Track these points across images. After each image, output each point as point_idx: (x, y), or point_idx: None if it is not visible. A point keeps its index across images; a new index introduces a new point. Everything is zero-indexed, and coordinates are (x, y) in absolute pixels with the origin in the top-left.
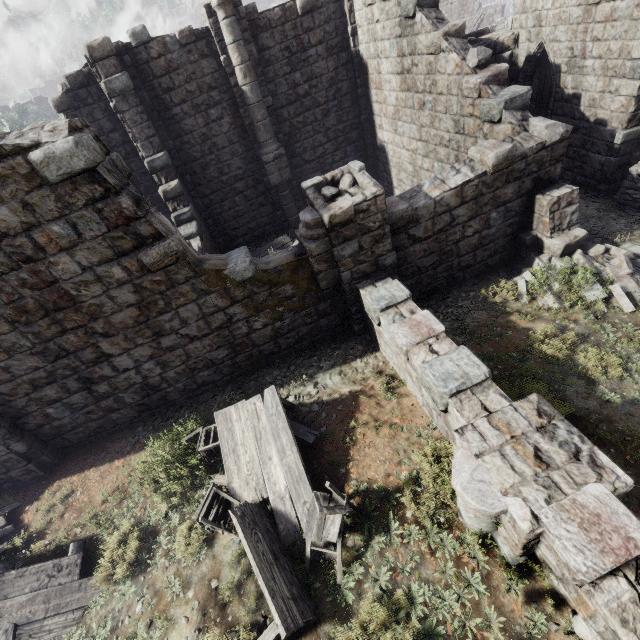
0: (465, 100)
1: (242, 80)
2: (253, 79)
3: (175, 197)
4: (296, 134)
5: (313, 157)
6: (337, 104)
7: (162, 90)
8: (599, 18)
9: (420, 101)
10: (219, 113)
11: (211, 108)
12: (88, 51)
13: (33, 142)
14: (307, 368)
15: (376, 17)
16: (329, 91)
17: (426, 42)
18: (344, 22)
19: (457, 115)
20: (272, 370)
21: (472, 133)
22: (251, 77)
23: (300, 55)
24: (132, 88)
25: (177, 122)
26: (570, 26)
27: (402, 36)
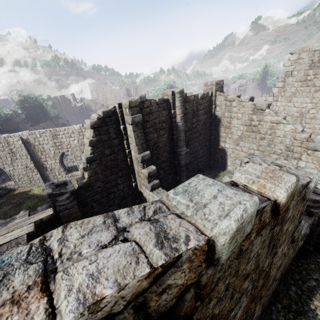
0: (296, 141)
1: (179, 120)
2: (183, 120)
3: (152, 175)
4: (189, 142)
5: (193, 152)
6: (204, 131)
7: (144, 121)
8: (308, 117)
9: (261, 137)
10: (163, 132)
11: (161, 130)
12: (129, 103)
13: (310, 178)
14: (308, 281)
15: (234, 105)
16: (202, 126)
17: (272, 119)
18: (211, 103)
19: (289, 145)
20: (288, 287)
21: (299, 152)
22: (183, 119)
23: (196, 112)
24: (142, 121)
25: (146, 135)
26: (293, 117)
27: (253, 114)
